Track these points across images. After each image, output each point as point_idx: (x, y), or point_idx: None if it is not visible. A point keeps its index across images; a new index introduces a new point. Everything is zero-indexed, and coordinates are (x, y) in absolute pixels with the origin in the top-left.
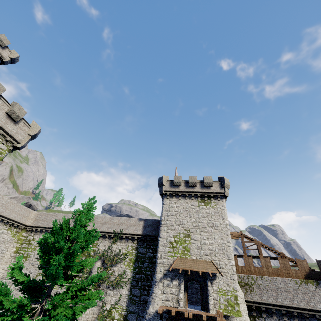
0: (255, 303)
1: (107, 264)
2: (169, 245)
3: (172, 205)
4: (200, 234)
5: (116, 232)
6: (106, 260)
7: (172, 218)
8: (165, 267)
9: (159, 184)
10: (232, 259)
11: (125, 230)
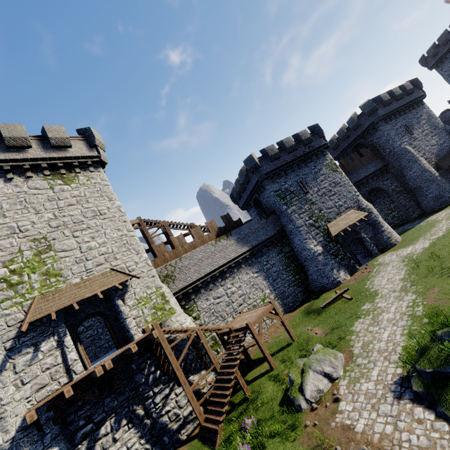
0: (181, 290)
1: None
2: None
3: None
4: (76, 236)
5: None
6: None
7: None
8: (5, 334)
9: None
10: (144, 251)
11: None
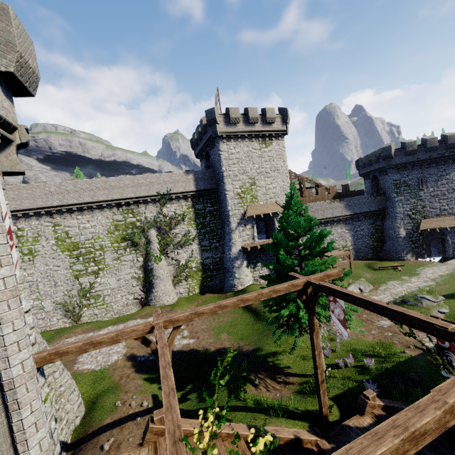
0: None
1: (166, 230)
2: (238, 196)
3: (232, 152)
4: (265, 180)
5: (162, 194)
6: (162, 226)
7: (235, 168)
8: (238, 217)
9: (210, 122)
10: None
11: (173, 190)
